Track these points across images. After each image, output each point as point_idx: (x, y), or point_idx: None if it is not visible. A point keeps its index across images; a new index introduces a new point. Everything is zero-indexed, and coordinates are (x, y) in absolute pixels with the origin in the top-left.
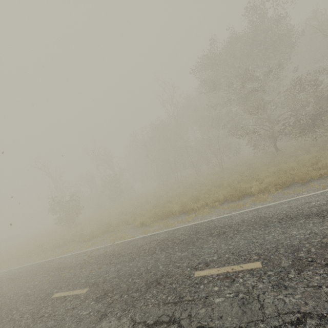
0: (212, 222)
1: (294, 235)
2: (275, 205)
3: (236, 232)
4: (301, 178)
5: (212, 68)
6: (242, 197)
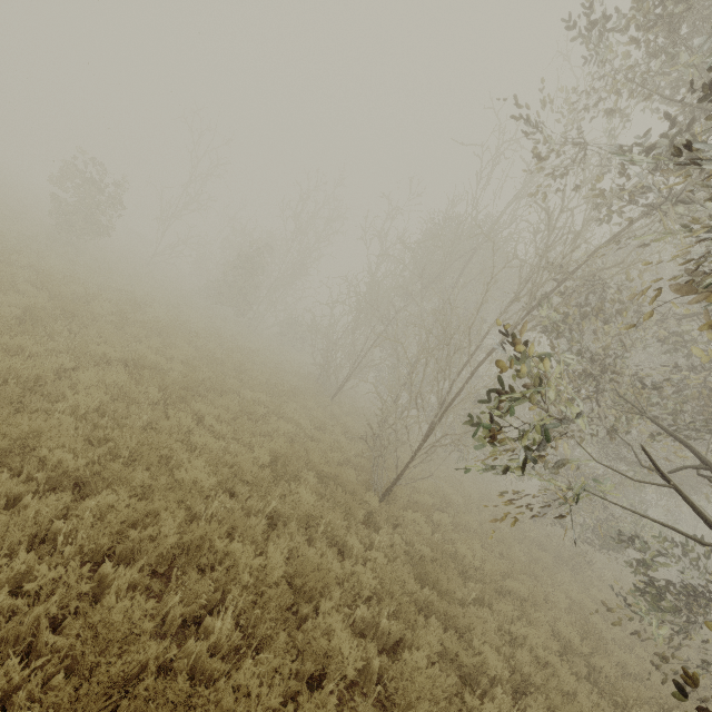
0: None
1: None
2: None
3: None
4: None
5: None
6: None
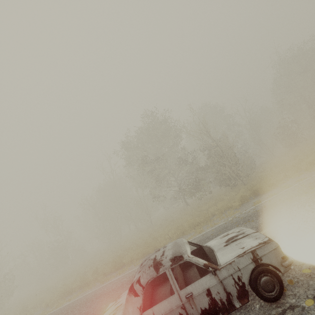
0: (76, 301)
1: (81, 314)
2: (114, 281)
3: (69, 313)
4: (151, 249)
5: (129, 150)
6: (119, 267)
